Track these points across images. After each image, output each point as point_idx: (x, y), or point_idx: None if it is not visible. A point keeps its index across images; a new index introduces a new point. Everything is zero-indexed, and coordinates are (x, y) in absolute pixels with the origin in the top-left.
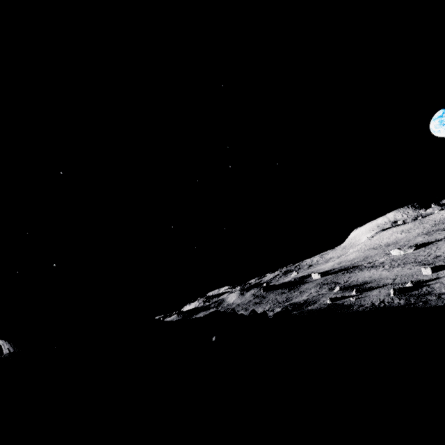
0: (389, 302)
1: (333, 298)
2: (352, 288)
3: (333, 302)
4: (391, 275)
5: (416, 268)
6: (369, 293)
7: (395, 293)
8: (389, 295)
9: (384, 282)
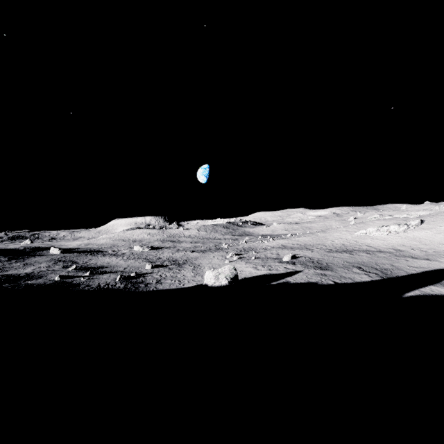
0: (113, 285)
1: (64, 276)
2: (88, 269)
3: (62, 279)
4: (125, 265)
5: (143, 263)
6: (101, 276)
7: (121, 278)
8: (116, 280)
9: (117, 269)
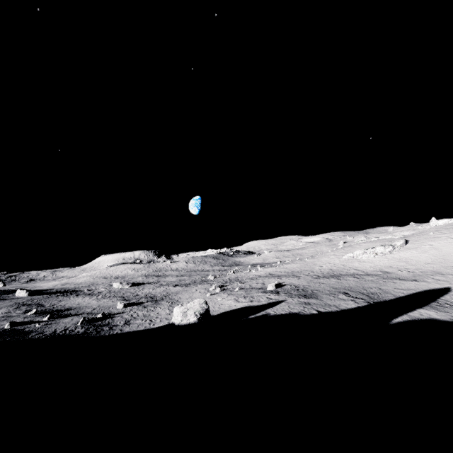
0: (71, 331)
1: (16, 322)
2: (51, 313)
3: (13, 327)
4: (96, 305)
5: (117, 302)
6: (62, 319)
7: (84, 322)
8: (77, 324)
9: (85, 311)
